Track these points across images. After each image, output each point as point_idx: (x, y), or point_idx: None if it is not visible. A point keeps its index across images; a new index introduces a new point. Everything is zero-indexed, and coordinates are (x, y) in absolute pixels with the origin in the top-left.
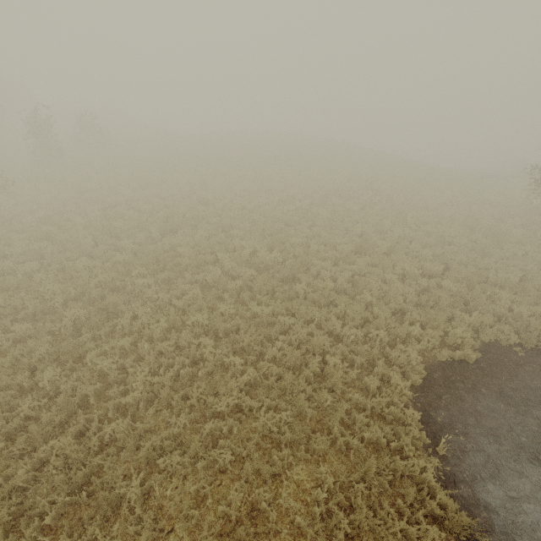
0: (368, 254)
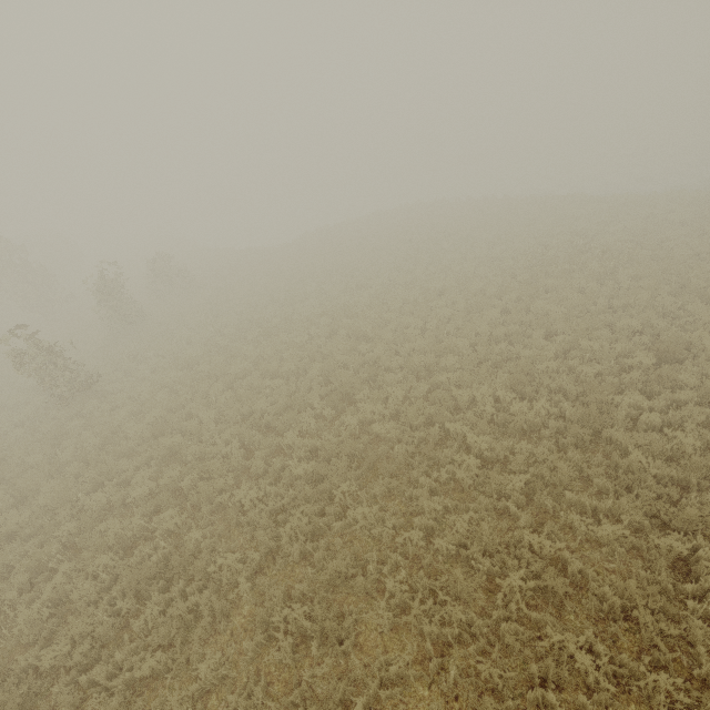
0: (680, 359)
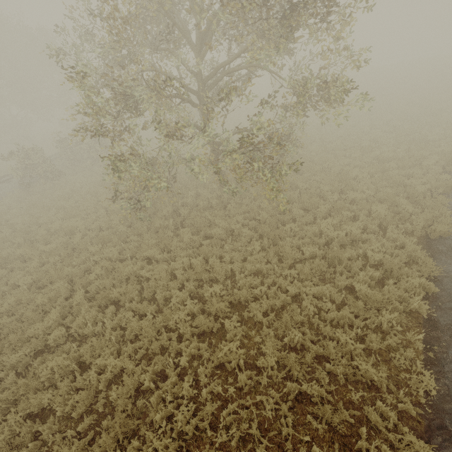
0: None
